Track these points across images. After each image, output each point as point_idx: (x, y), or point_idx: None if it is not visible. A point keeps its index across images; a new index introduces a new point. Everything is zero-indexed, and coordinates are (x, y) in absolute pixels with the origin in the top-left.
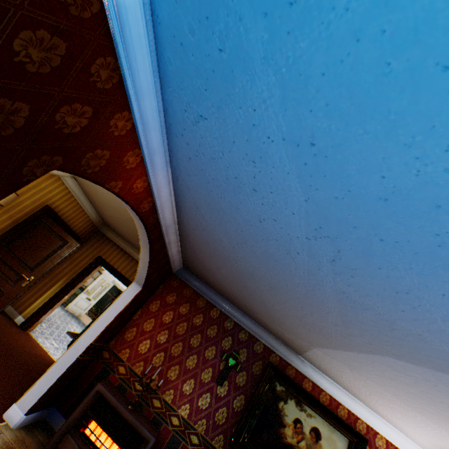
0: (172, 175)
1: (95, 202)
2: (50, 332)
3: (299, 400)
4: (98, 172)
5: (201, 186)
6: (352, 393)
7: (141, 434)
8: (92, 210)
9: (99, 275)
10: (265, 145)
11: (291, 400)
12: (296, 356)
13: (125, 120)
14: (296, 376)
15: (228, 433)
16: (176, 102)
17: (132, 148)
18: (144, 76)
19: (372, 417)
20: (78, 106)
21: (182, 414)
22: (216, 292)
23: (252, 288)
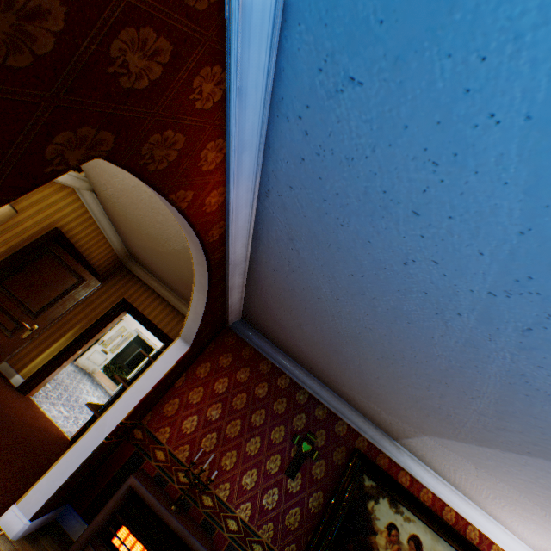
0: (259, 188)
1: (122, 227)
2: (58, 396)
3: (393, 499)
4: (163, 171)
5: (309, 206)
6: (463, 491)
7: (190, 546)
8: (115, 237)
9: (119, 322)
10: (476, 131)
11: (383, 499)
12: (390, 441)
13: (215, 82)
14: (389, 467)
15: (302, 541)
16: (305, 54)
17: (214, 136)
18: None
19: (486, 523)
20: (150, 35)
21: (241, 516)
22: (285, 354)
23: (349, 355)
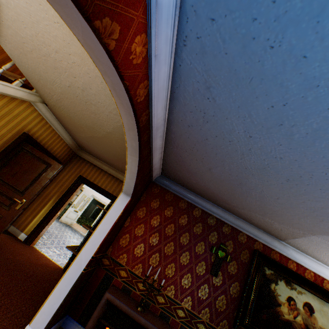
0: (176, 38)
1: (69, 126)
2: (51, 242)
3: (287, 280)
4: None
5: (233, 37)
6: None
7: None
8: (66, 135)
9: (81, 192)
10: None
11: (281, 281)
12: (278, 241)
13: None
14: (280, 259)
15: (230, 317)
16: None
17: None
18: None
19: None
20: None
21: (185, 307)
22: (195, 194)
23: (253, 184)
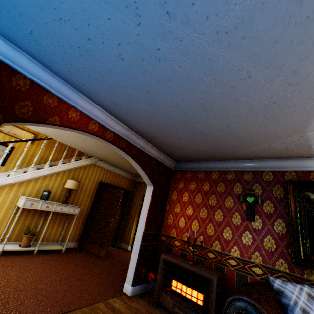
0: (87, 97)
1: (118, 165)
2: None
3: None
4: (33, 115)
5: (93, 83)
6: None
7: (205, 277)
8: (123, 172)
9: None
10: None
11: None
12: (310, 160)
13: (22, 79)
14: None
15: (285, 255)
16: (25, 45)
17: (43, 94)
18: (4, 47)
19: None
20: None
21: (234, 256)
22: (206, 162)
23: (204, 128)
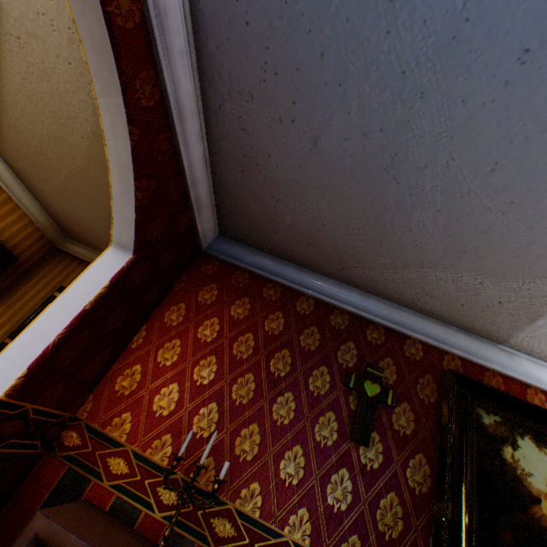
0: None
1: (24, 166)
2: None
3: (538, 434)
4: None
5: None
6: None
7: None
8: (29, 199)
9: None
10: None
11: (523, 438)
12: (494, 348)
13: None
14: (508, 388)
15: None
16: None
17: None
18: None
19: None
20: None
21: (294, 541)
22: (297, 266)
23: (426, 144)
